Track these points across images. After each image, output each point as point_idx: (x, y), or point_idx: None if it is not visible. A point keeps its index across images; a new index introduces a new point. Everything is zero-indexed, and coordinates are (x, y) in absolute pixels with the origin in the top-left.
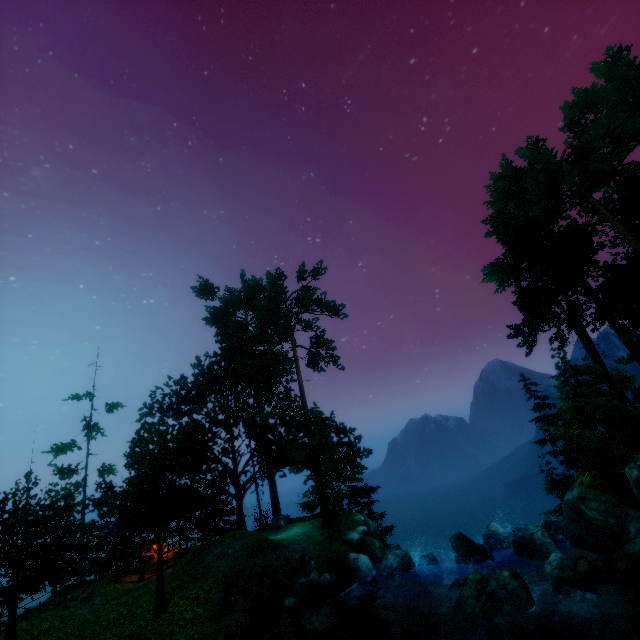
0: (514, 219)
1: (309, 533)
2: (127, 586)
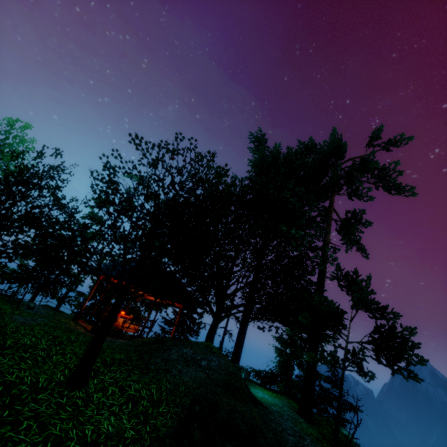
0: None
1: (287, 410)
2: (78, 328)
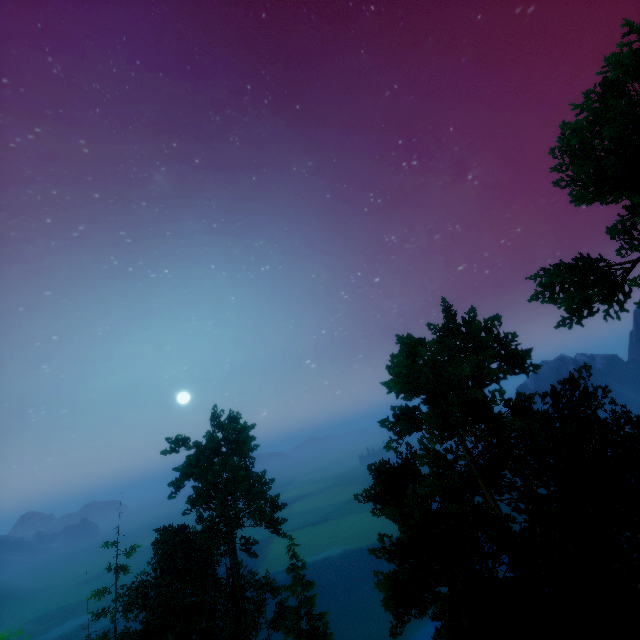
0: (385, 464)
1: None
2: None
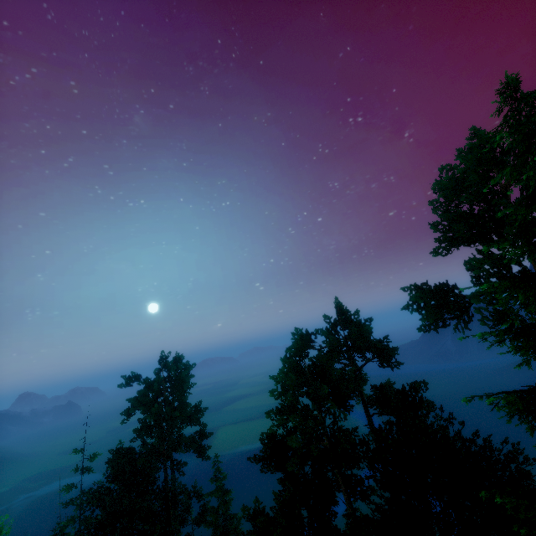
0: (272, 435)
1: None
2: None
